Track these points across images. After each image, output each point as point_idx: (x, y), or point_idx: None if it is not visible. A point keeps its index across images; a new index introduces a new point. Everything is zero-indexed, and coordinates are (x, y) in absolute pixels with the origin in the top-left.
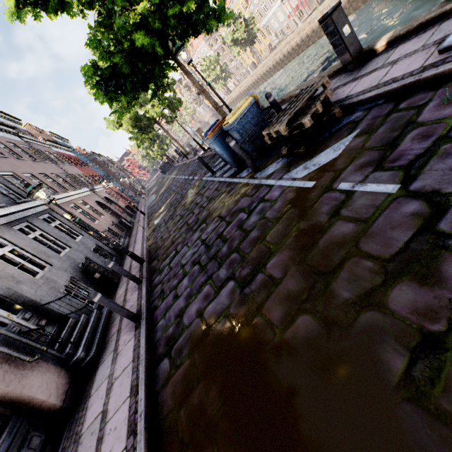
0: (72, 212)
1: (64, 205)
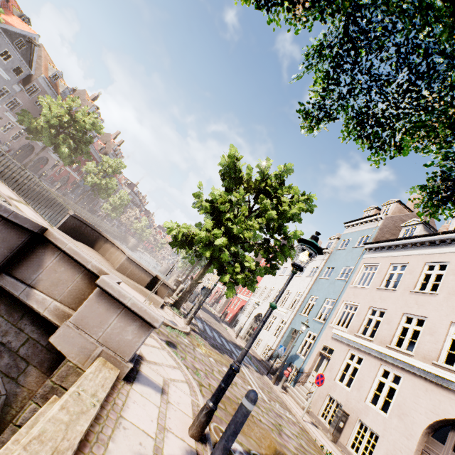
0: (3, 119)
1: (8, 118)
